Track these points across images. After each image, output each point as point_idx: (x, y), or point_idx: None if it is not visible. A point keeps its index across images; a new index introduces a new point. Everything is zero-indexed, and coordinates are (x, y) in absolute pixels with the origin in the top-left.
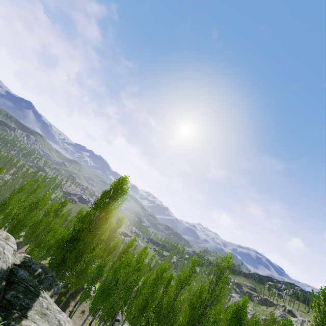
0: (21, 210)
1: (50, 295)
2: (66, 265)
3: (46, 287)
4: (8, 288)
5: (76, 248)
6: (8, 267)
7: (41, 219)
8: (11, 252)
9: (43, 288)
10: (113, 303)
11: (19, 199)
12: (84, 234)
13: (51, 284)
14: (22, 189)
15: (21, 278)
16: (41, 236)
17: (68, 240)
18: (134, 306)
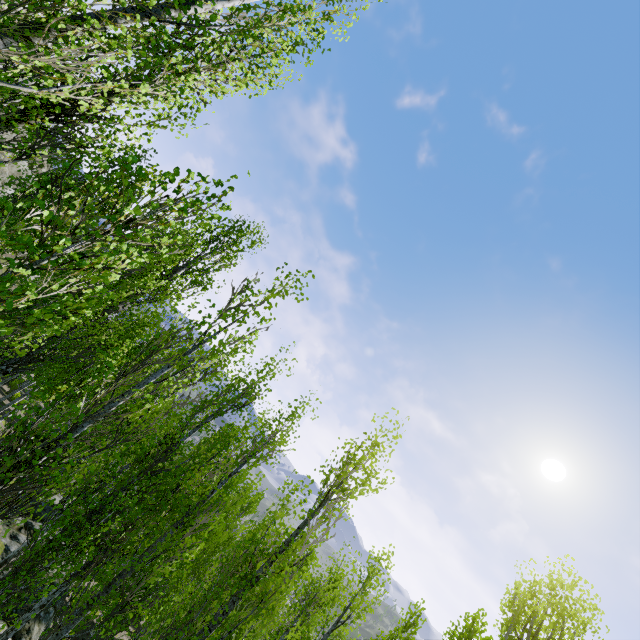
0: None
1: None
2: None
3: None
4: None
5: None
6: None
7: None
8: None
9: None
10: None
11: None
12: None
13: None
14: None
15: None
16: None
17: None
18: None
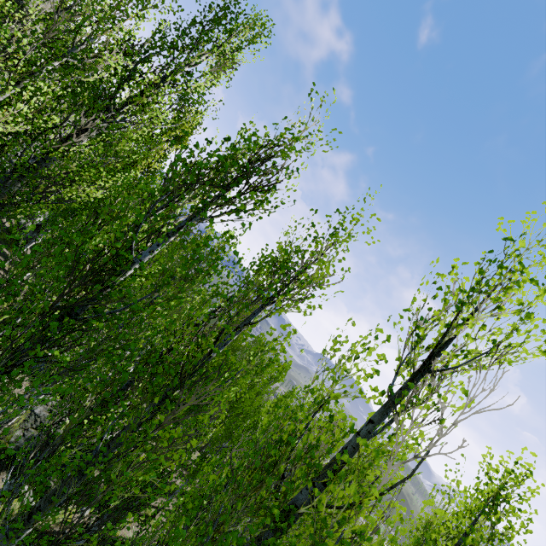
0: None
1: None
2: None
3: None
4: None
5: None
6: None
7: None
8: None
9: None
10: None
11: None
12: None
13: None
14: None
15: None
16: None
17: None
18: None
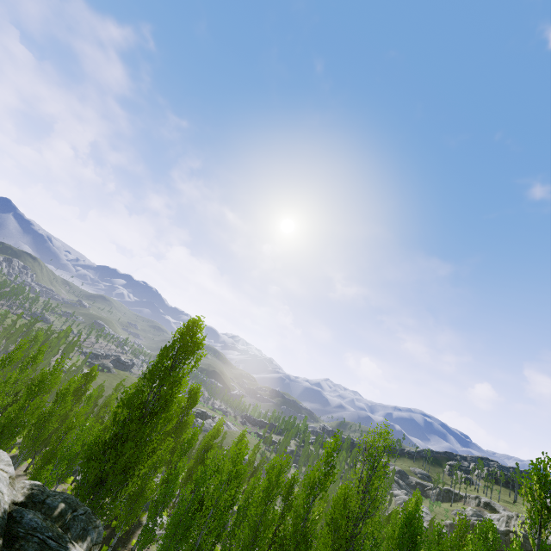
0: (11, 398)
1: (85, 549)
2: (108, 488)
3: (76, 535)
4: (9, 549)
5: (123, 454)
6: (5, 511)
7: (51, 410)
8: (7, 482)
9: (71, 537)
10: (199, 542)
11: (7, 379)
12: (135, 428)
13: (85, 528)
14: (10, 361)
15: (31, 527)
16: (54, 441)
17: (105, 442)
18: (237, 542)
